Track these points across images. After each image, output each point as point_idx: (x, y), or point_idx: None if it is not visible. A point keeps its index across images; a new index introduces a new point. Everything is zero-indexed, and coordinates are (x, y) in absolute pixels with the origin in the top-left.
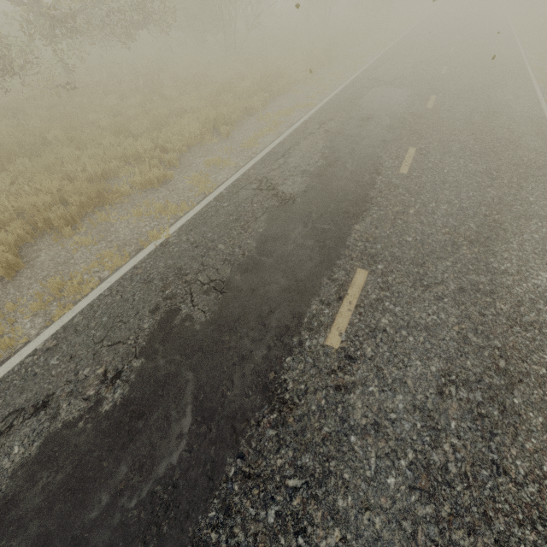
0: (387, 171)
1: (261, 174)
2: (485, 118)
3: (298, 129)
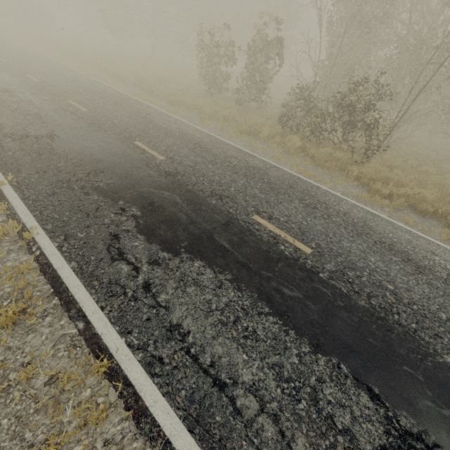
0: (77, 112)
1: None
2: (77, 84)
3: None
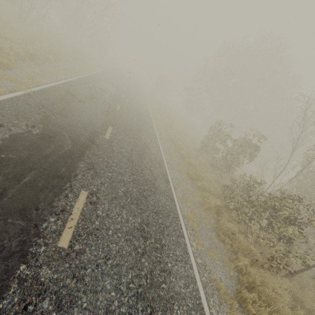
0: (113, 107)
1: (66, 89)
2: (137, 107)
3: (76, 80)
